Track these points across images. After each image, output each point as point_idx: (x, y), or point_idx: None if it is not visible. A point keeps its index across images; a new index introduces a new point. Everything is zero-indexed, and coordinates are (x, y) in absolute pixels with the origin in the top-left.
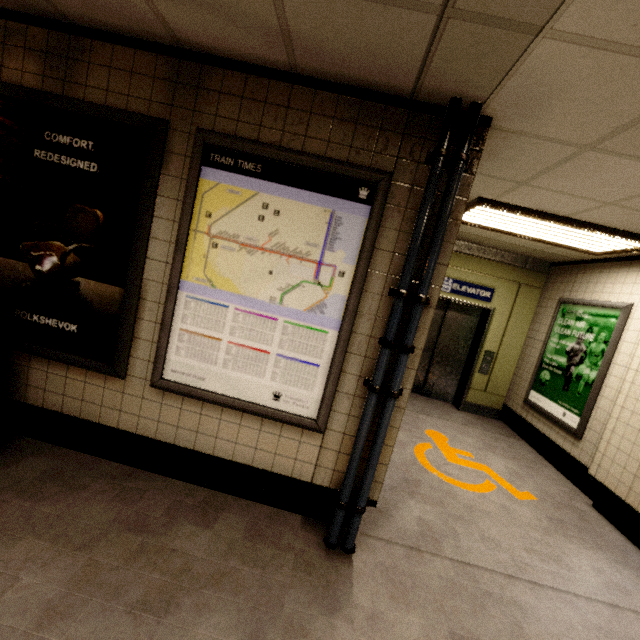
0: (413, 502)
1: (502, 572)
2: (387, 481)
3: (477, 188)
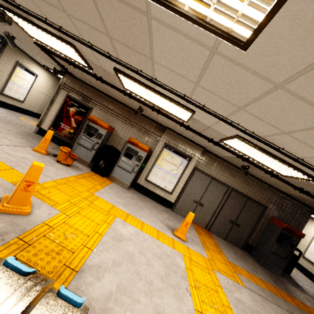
0: (2, 111)
1: (1, 113)
2: (3, 110)
3: (39, 61)
